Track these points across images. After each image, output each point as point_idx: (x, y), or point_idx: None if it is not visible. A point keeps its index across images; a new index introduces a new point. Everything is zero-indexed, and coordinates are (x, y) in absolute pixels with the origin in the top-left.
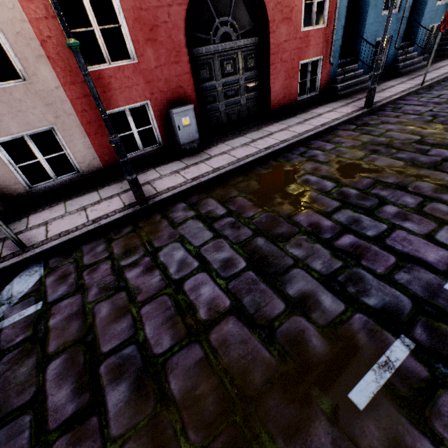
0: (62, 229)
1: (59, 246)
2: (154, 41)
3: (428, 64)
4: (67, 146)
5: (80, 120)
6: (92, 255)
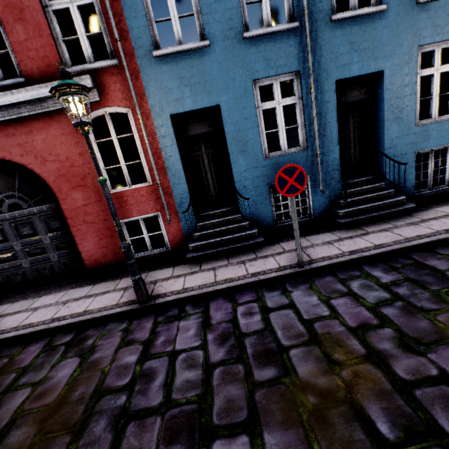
0: None
1: None
2: None
3: (295, 238)
4: None
5: None
6: None
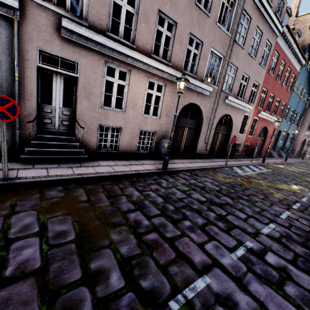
0: (253, 162)
1: (257, 164)
2: (255, 134)
3: (294, 156)
4: (240, 147)
5: (243, 143)
6: (266, 167)
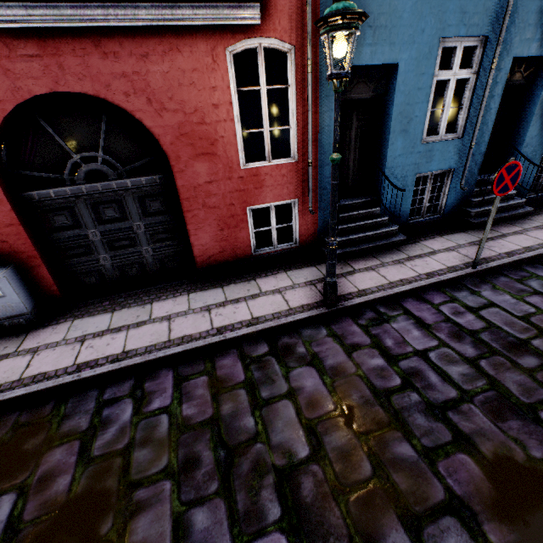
0: None
1: None
2: None
3: (482, 240)
4: None
5: None
6: None
